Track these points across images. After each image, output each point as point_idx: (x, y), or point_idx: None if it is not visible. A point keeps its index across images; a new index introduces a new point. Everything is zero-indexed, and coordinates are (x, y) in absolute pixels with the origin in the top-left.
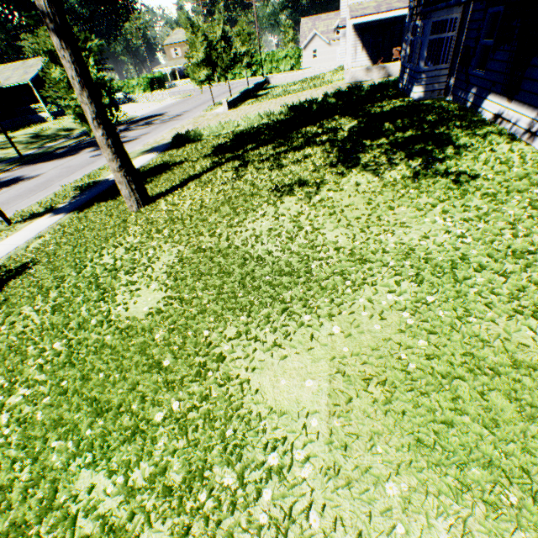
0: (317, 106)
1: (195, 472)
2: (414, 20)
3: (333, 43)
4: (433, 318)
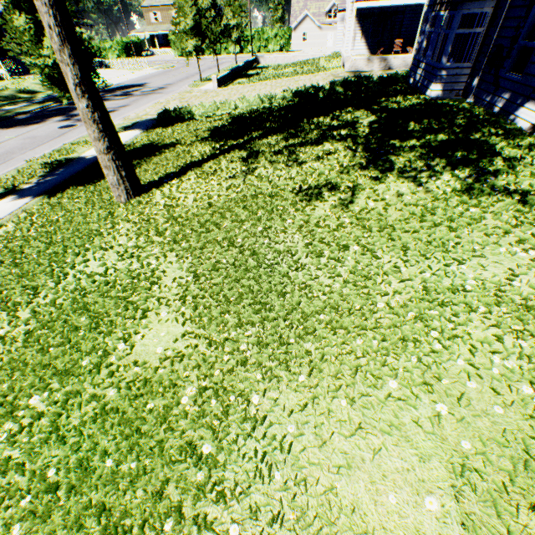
0: (324, 94)
1: None
2: (438, 10)
3: (324, 27)
4: None
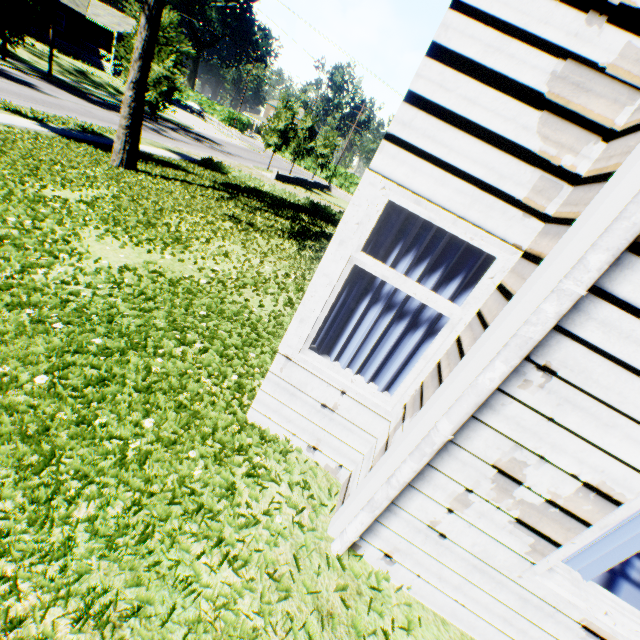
0: (330, 214)
1: (12, 236)
2: None
3: None
4: (225, 281)
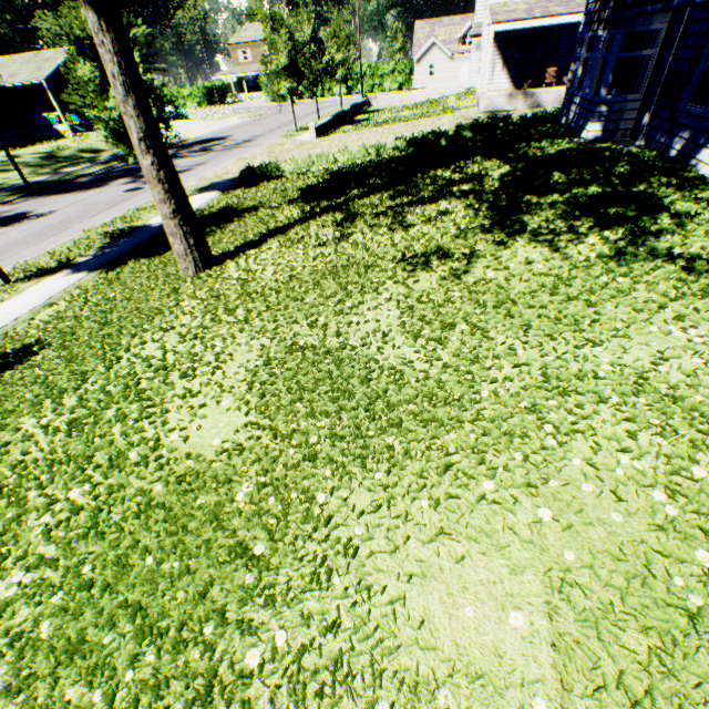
0: (446, 141)
1: None
2: (595, 30)
3: (456, 57)
4: None
